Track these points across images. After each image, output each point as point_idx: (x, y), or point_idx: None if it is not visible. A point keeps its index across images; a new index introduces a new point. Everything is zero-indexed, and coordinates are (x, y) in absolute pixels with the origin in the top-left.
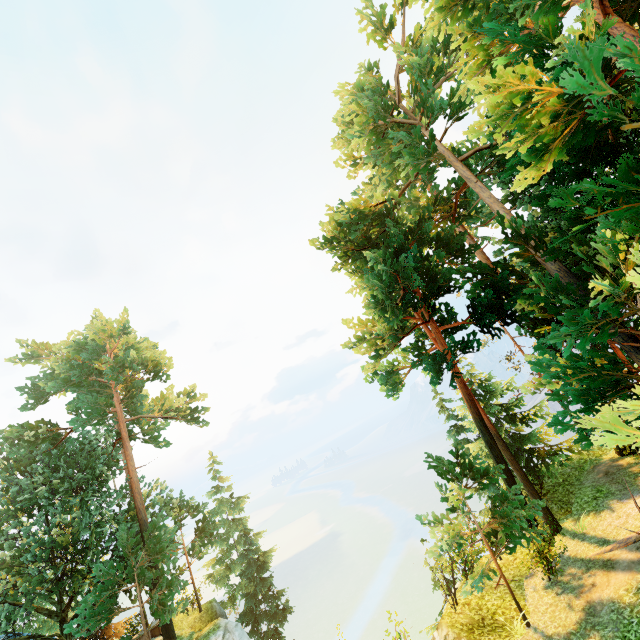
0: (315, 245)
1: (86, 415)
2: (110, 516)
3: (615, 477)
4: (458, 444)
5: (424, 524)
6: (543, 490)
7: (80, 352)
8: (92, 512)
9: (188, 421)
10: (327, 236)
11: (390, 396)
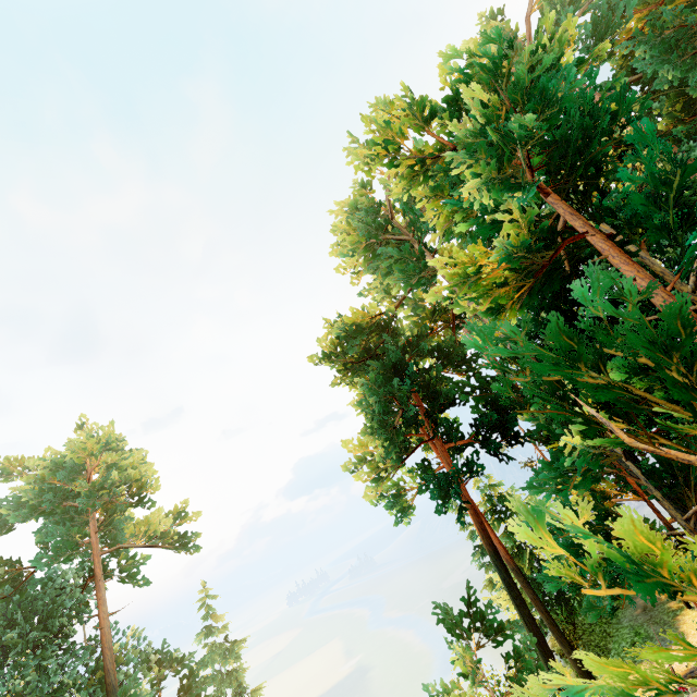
0: (311, 359)
1: (54, 551)
2: (72, 680)
3: (653, 615)
4: (469, 587)
5: (433, 696)
6: (577, 632)
7: (55, 472)
8: (50, 675)
9: (175, 549)
10: (324, 349)
11: (398, 522)
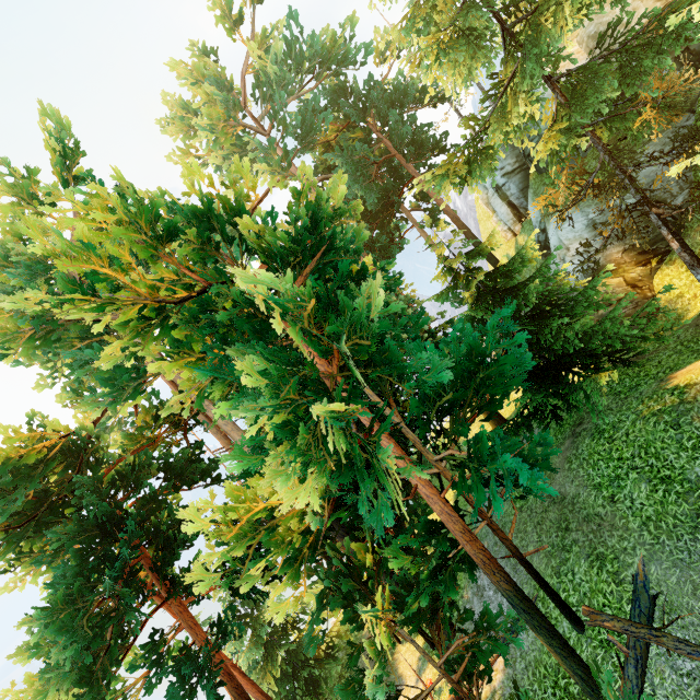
0: None
1: None
2: None
3: None
4: None
5: None
6: None
7: None
8: None
9: None
10: None
11: None
